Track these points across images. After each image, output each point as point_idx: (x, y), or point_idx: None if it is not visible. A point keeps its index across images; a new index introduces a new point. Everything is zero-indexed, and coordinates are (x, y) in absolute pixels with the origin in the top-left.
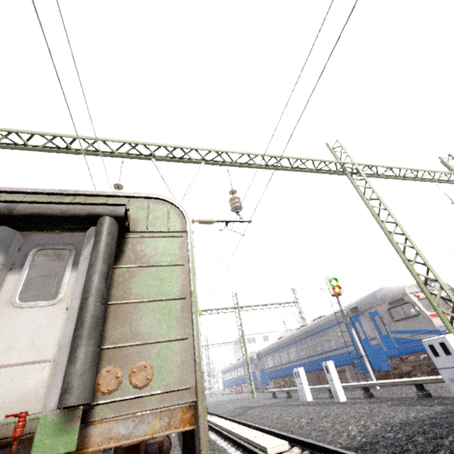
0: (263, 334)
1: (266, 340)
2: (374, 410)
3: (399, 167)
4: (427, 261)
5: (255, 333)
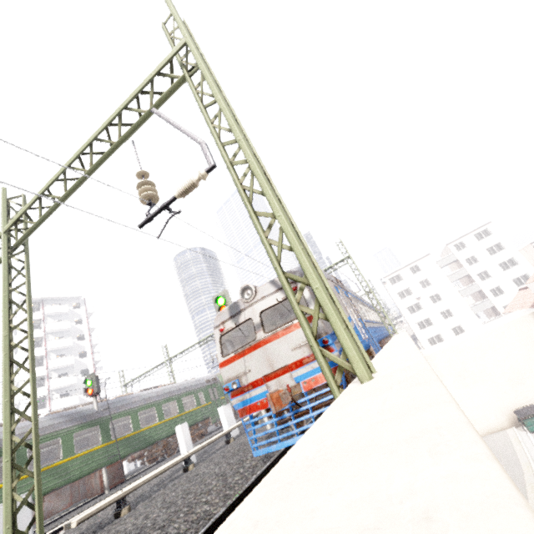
0: (409, 266)
1: (416, 272)
2: (80, 529)
3: (49, 182)
4: (2, 398)
5: (398, 270)
